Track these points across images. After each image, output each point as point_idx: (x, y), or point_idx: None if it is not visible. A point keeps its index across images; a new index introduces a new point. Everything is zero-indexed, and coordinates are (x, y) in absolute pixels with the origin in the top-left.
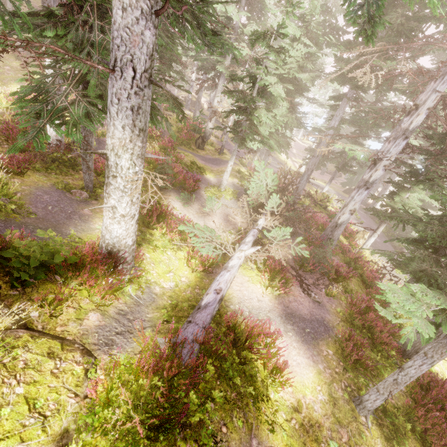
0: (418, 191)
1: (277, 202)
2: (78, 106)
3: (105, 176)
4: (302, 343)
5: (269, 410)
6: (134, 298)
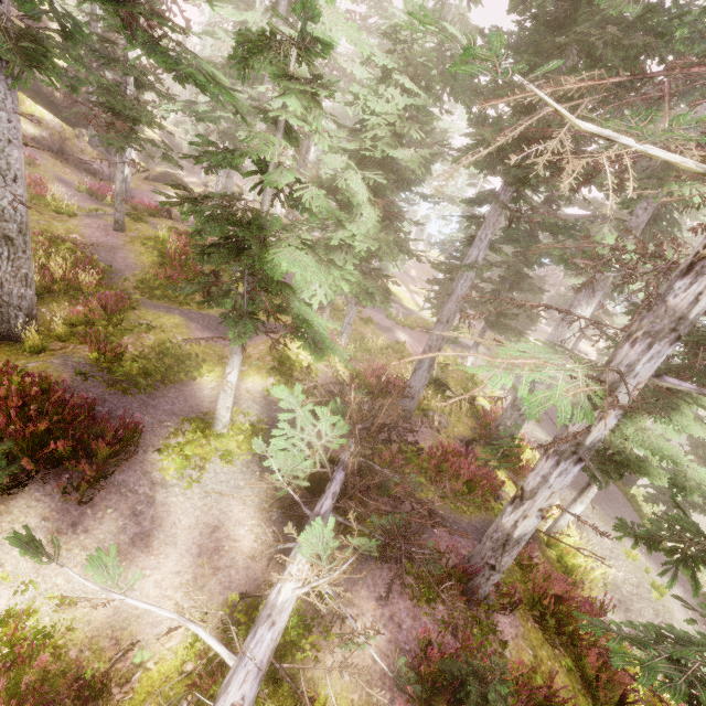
0: (678, 420)
1: (329, 546)
2: None
3: None
4: None
5: None
6: None
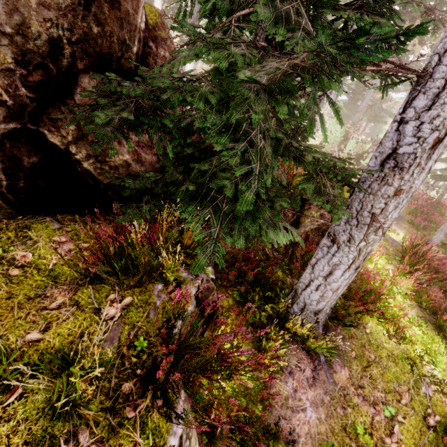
0: None
1: (354, 146)
2: None
3: None
4: None
5: None
6: None
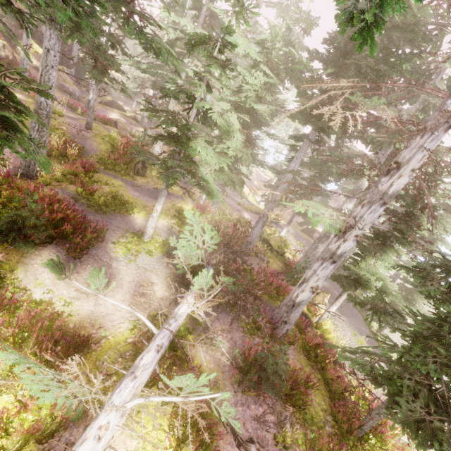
0: (386, 259)
1: (209, 283)
2: None
3: None
4: None
5: None
6: None
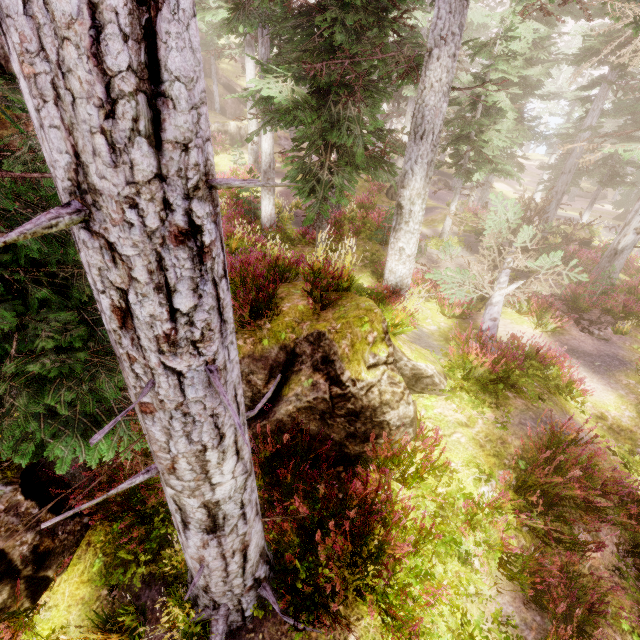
0: None
1: (530, 235)
2: (337, 176)
3: (397, 223)
4: (593, 374)
5: (573, 409)
6: (414, 333)
